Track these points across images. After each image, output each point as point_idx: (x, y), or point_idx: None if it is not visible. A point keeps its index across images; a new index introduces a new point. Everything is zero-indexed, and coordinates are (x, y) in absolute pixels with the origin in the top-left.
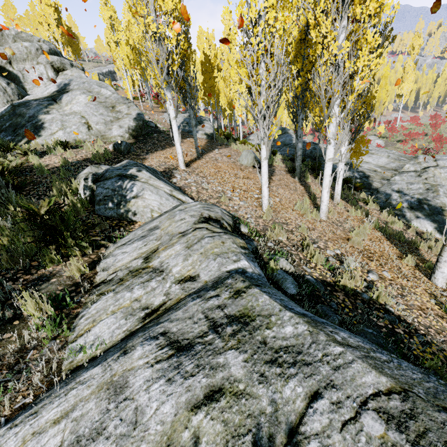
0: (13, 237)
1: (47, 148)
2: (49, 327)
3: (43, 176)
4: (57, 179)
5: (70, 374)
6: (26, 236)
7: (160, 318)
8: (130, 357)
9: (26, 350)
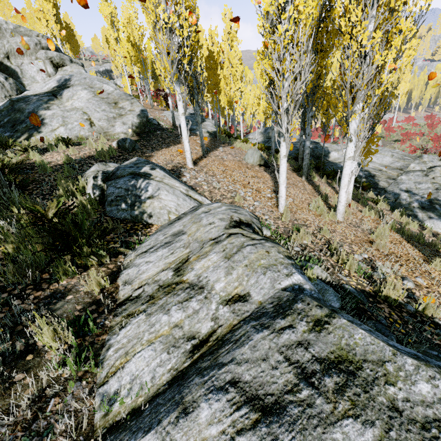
0: (19, 244)
1: (49, 145)
2: (72, 364)
3: (46, 174)
4: (62, 177)
5: (107, 435)
6: (34, 243)
7: (217, 354)
8: (194, 420)
9: (46, 398)
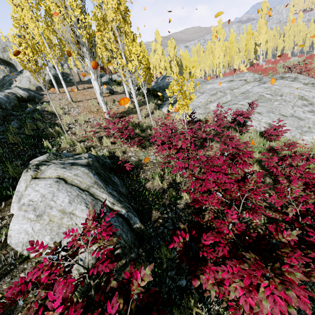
0: None
1: None
2: None
3: None
4: None
5: None
6: None
7: None
8: None
9: None
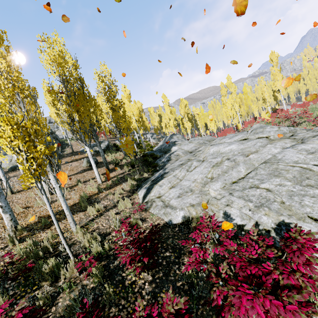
0: None
1: None
2: None
3: None
4: None
5: None
6: None
7: None
8: None
9: None
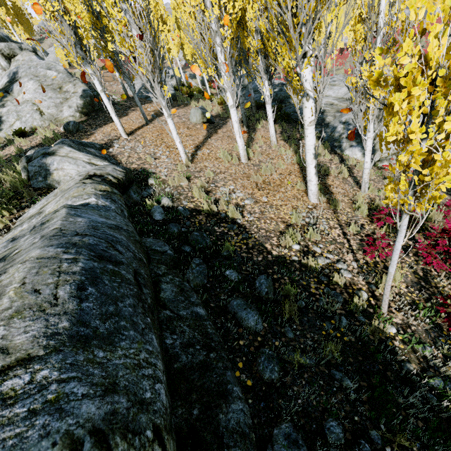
0: None
1: (6, 140)
2: None
3: (1, 165)
4: (7, 165)
5: None
6: None
7: None
8: None
9: None
